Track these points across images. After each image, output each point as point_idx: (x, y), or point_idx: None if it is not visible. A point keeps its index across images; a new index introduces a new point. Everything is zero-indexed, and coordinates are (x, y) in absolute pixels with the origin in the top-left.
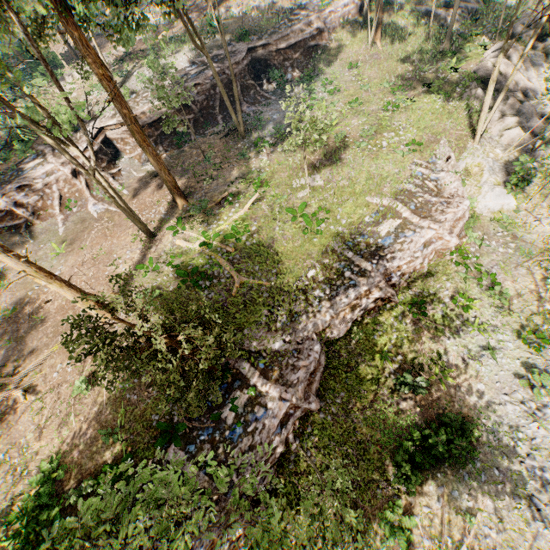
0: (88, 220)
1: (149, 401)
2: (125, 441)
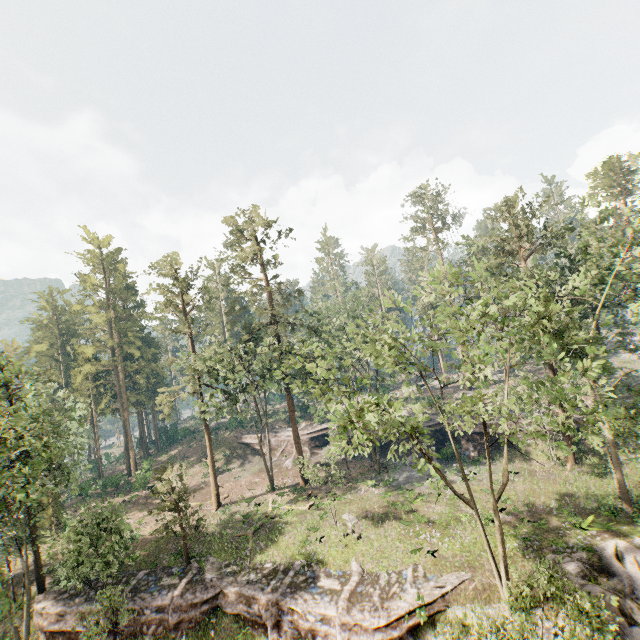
0: (279, 466)
1: (170, 548)
2: (149, 552)
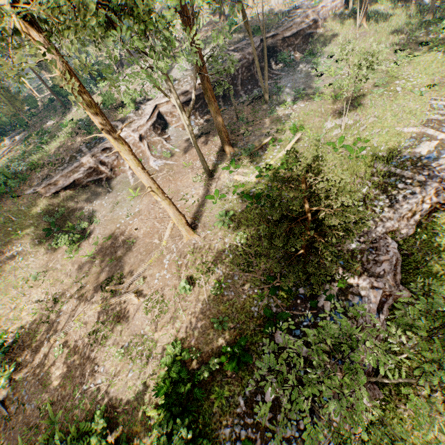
0: (152, 172)
1: (246, 296)
2: (233, 329)
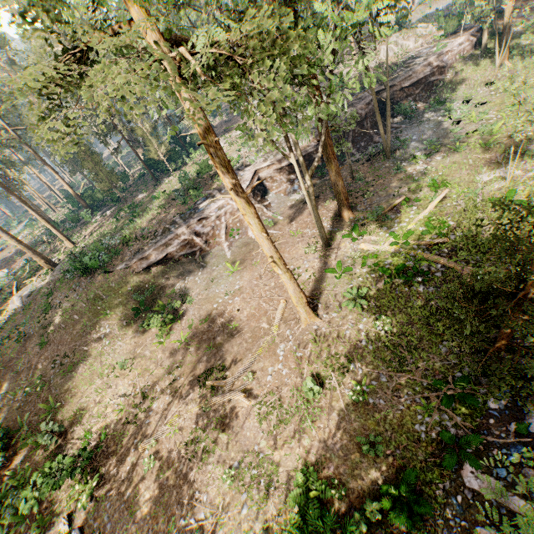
0: (252, 243)
1: (403, 407)
2: (391, 456)
